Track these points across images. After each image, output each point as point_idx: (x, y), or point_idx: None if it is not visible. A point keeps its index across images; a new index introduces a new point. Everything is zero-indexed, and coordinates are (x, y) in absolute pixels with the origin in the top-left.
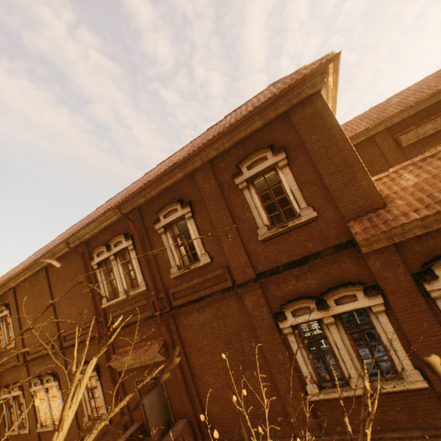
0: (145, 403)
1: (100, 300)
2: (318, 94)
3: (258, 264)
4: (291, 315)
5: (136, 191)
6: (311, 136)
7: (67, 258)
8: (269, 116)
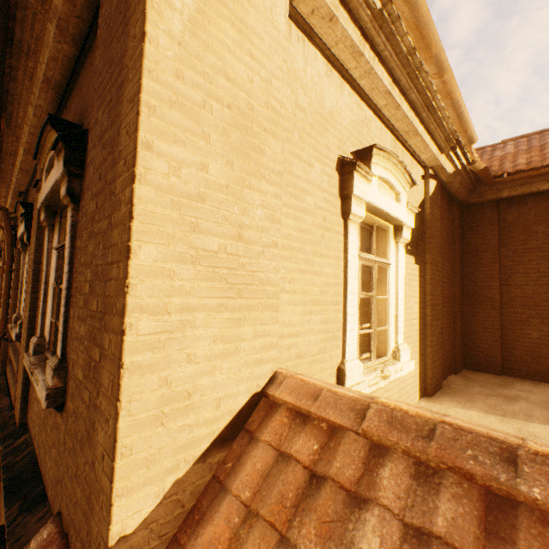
0: None
1: None
2: None
3: (30, 405)
4: None
5: None
6: (99, 107)
7: None
8: (60, 2)
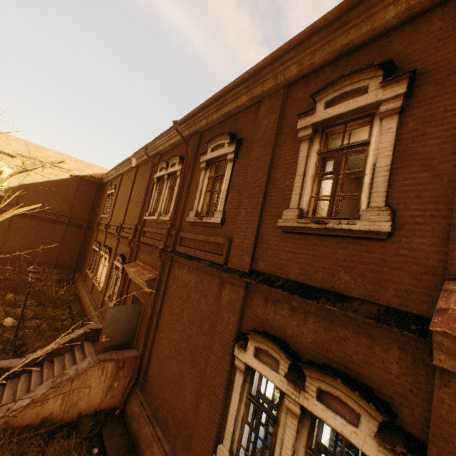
0: (108, 312)
1: (146, 211)
2: None
3: (260, 258)
4: (253, 350)
5: (197, 108)
6: None
7: (148, 165)
8: None
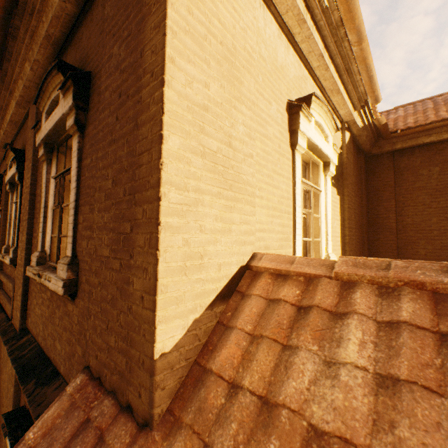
0: None
1: None
2: None
3: (30, 312)
4: None
5: None
6: (114, 44)
7: None
8: None
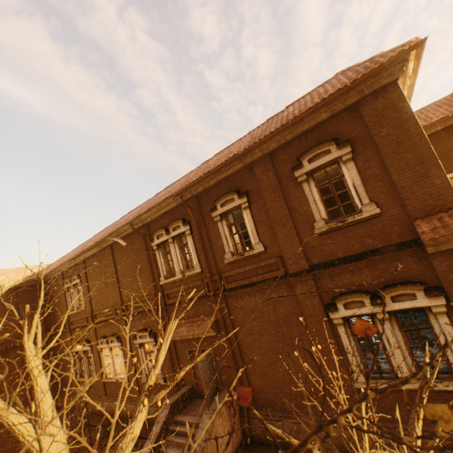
0: (199, 368)
1: (158, 277)
2: (394, 83)
3: (312, 257)
4: (342, 307)
5: (197, 181)
6: (381, 129)
7: (129, 238)
8: (337, 107)
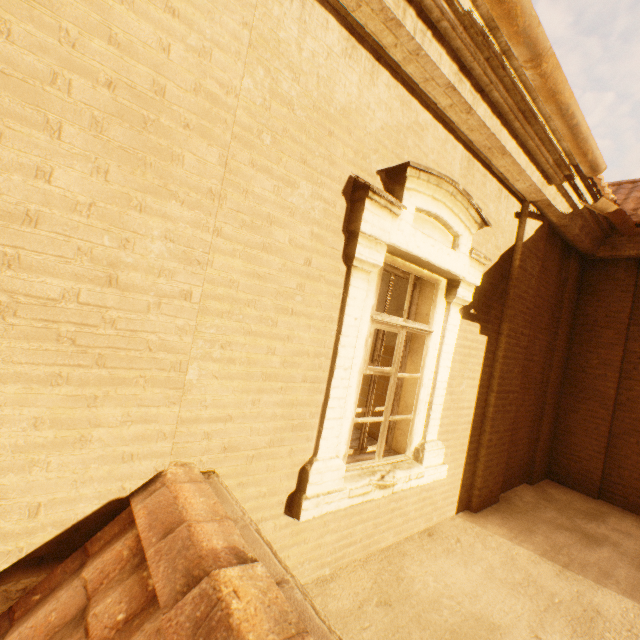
0: None
1: None
2: None
3: None
4: None
5: None
6: None
7: None
8: None
